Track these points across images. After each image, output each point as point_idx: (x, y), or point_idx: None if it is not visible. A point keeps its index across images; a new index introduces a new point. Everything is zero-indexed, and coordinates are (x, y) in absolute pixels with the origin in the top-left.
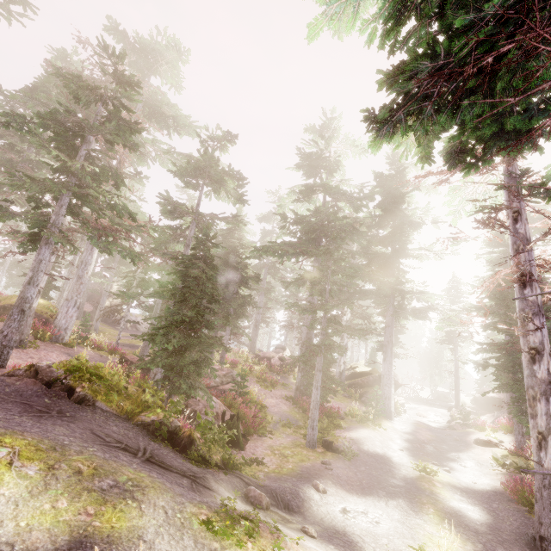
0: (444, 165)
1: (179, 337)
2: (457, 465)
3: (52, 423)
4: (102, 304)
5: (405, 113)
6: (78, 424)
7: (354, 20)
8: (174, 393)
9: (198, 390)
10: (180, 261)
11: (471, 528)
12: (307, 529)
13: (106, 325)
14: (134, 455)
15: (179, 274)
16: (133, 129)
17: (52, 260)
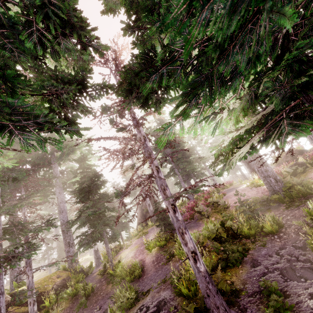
0: None
1: None
2: None
3: None
4: None
5: None
6: None
7: None
8: None
9: None
10: None
11: None
12: None
13: None
14: None
15: None
16: None
17: None
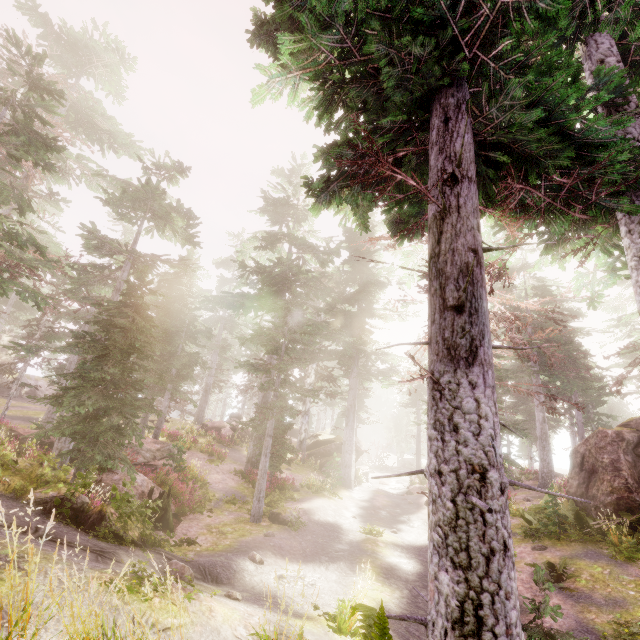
0: (388, 232)
1: (96, 398)
2: (406, 526)
3: None
4: None
5: (338, 186)
6: None
7: (294, 96)
8: (84, 466)
9: (117, 461)
10: (104, 308)
11: (402, 578)
12: (232, 592)
13: None
14: (23, 532)
15: (102, 323)
16: (49, 146)
17: None
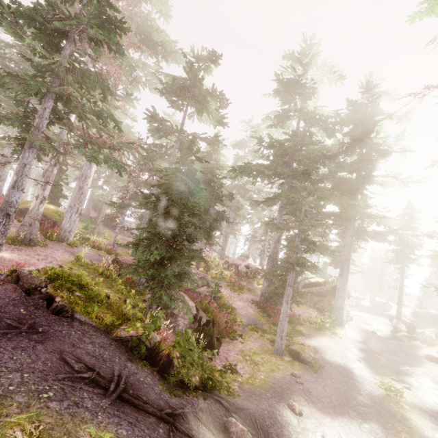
0: None
1: (161, 249)
2: (413, 380)
3: (15, 345)
4: (103, 212)
5: None
6: (48, 343)
7: None
8: (155, 302)
9: (178, 302)
10: (164, 174)
11: None
12: None
13: (107, 228)
14: (104, 390)
15: (163, 187)
16: (117, 27)
17: (54, 171)
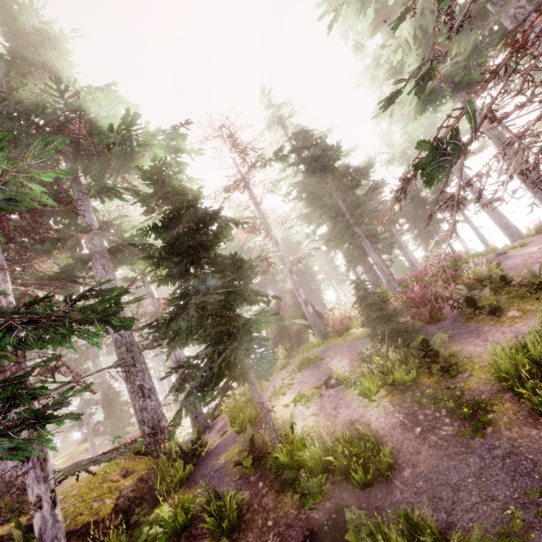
0: None
1: None
2: None
3: None
4: None
5: None
6: None
7: None
8: None
9: None
10: None
11: None
12: None
13: None
14: None
15: None
16: None
17: None
